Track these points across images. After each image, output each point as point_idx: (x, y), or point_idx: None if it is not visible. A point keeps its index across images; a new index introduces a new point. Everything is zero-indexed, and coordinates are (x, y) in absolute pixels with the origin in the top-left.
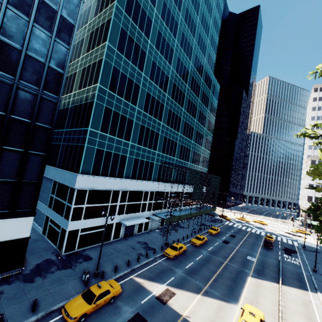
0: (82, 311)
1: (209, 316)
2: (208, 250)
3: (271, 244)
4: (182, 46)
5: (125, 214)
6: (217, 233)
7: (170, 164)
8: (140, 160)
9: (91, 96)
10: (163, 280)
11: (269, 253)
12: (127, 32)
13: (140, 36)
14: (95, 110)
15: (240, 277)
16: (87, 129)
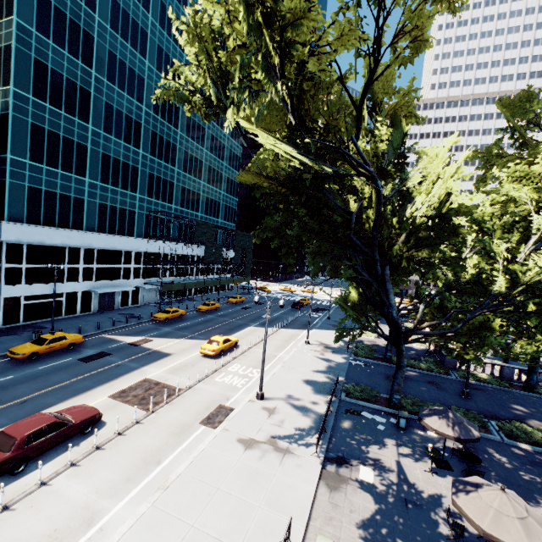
0: (32, 350)
1: (184, 347)
2: (217, 314)
3: (299, 304)
4: (164, 25)
5: (95, 281)
6: (239, 302)
7: (165, 215)
8: (109, 206)
9: (3, 106)
10: (142, 335)
11: (293, 312)
12: (51, 0)
13: (78, 8)
14: (14, 128)
15: (240, 327)
16: (5, 156)
